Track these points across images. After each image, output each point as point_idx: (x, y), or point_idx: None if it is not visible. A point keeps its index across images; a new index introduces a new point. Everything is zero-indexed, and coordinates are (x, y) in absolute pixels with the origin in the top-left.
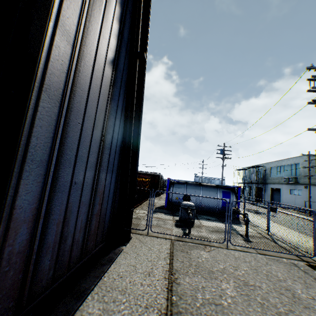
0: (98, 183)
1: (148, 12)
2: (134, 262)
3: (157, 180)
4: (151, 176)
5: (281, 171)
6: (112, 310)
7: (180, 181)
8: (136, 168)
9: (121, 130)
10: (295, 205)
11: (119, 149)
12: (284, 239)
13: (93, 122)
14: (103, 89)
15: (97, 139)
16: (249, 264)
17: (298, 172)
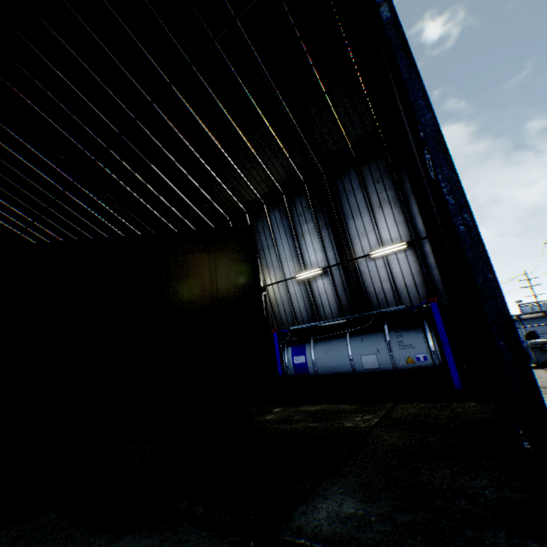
0: None
1: None
2: None
3: None
4: None
5: None
6: None
7: None
8: None
9: None
10: None
11: None
12: None
13: None
14: None
15: None
16: None
17: None
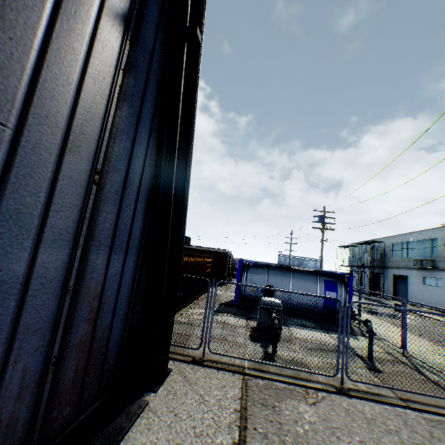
0: (86, 276)
1: None
2: (164, 441)
3: (224, 260)
4: (215, 254)
5: (408, 250)
6: None
7: (259, 264)
8: (179, 243)
9: (148, 169)
10: (431, 301)
11: (144, 206)
12: (433, 366)
13: (61, 135)
14: (95, 68)
15: (77, 177)
16: (399, 440)
17: (436, 251)
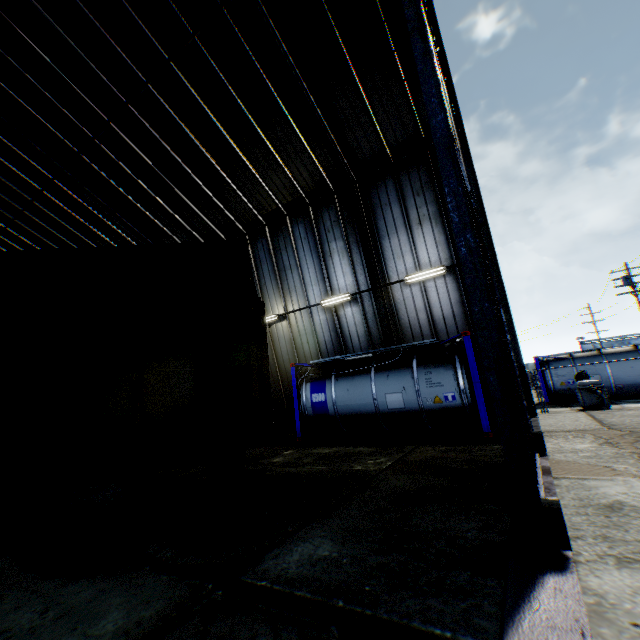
0: None
1: (486, 219)
2: (556, 420)
3: None
4: None
5: None
6: (562, 427)
7: (558, 357)
8: (518, 349)
9: None
10: None
11: None
12: None
13: None
14: None
15: None
16: None
17: None
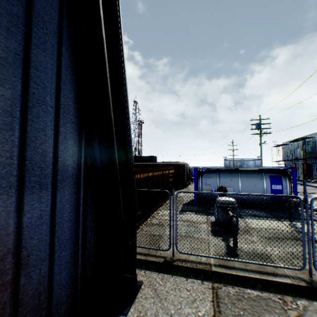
0: None
1: None
2: None
3: (182, 170)
4: (175, 165)
5: None
6: None
7: (210, 170)
8: (128, 165)
9: (69, 85)
10: None
11: (72, 130)
12: None
13: None
14: None
15: None
16: None
17: None
